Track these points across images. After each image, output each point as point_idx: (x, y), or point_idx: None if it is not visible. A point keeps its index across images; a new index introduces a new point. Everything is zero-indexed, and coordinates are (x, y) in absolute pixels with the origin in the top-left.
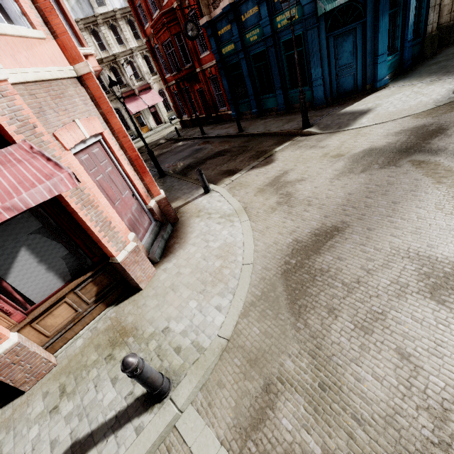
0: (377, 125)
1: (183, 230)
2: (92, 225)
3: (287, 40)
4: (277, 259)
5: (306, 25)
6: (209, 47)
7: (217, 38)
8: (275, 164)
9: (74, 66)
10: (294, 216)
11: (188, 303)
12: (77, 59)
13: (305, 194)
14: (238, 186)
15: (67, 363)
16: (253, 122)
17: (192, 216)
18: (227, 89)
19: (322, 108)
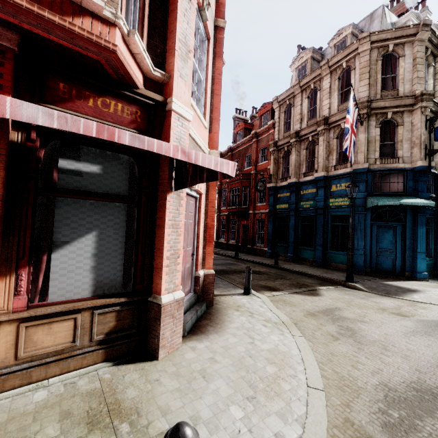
0: (434, 305)
1: (219, 316)
2: (166, 247)
3: (335, 215)
4: (364, 400)
5: (355, 210)
6: (267, 201)
7: (276, 198)
8: (323, 298)
9: (210, 150)
10: (369, 355)
11: (228, 407)
12: (214, 148)
13: (374, 336)
14: (282, 302)
15: (3, 421)
16: (287, 262)
17: (230, 307)
18: (270, 231)
19: (360, 274)
